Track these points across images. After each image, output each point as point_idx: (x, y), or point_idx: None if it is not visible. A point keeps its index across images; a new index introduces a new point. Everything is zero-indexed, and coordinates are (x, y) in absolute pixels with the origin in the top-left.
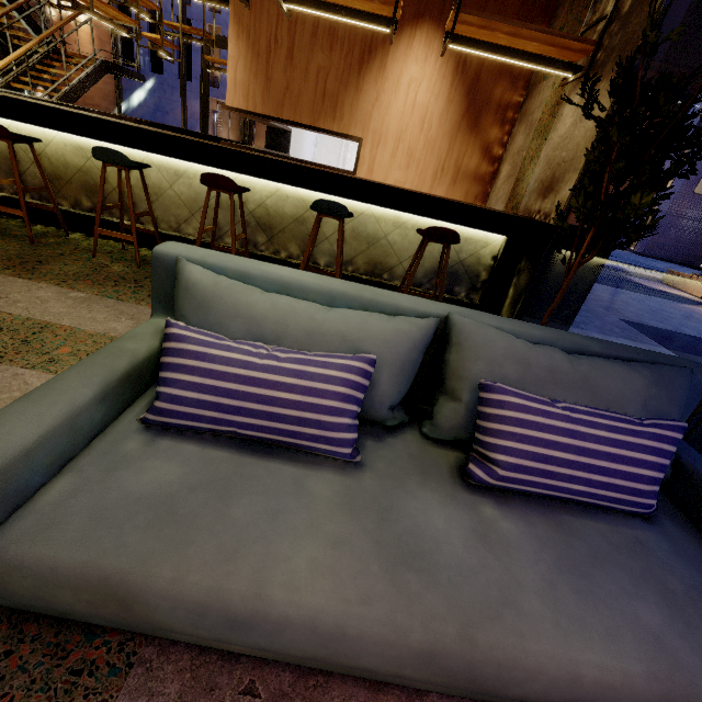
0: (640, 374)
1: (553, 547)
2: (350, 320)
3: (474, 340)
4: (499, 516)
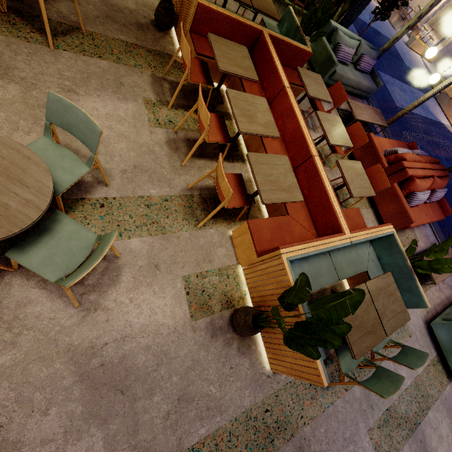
0: (376, 52)
1: (362, 76)
2: (353, 42)
3: (363, 46)
4: (358, 72)
